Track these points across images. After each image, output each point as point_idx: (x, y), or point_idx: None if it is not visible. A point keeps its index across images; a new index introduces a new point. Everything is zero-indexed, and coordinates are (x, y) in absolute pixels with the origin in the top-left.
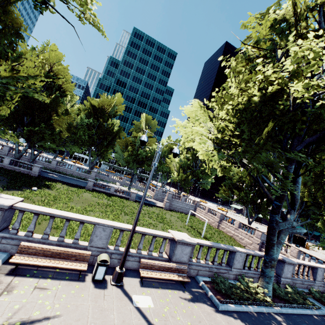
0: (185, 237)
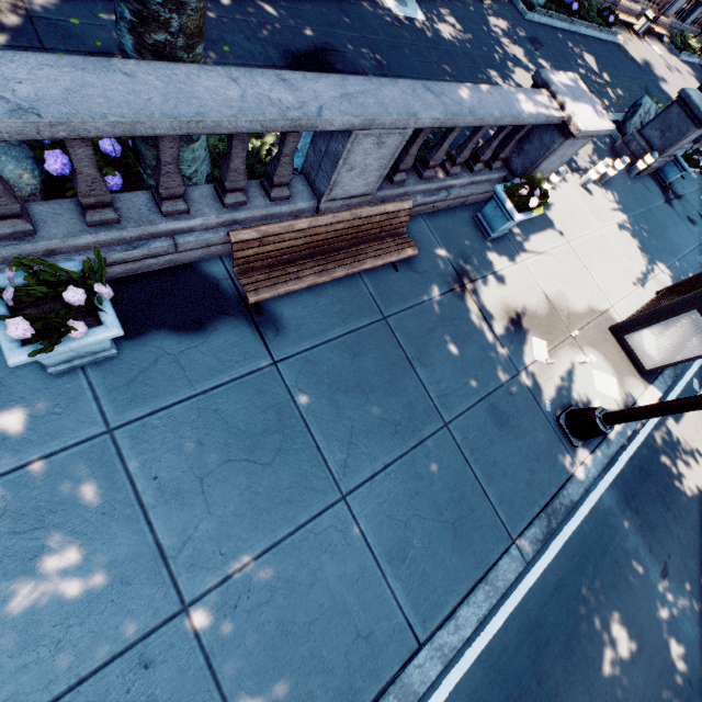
0: None
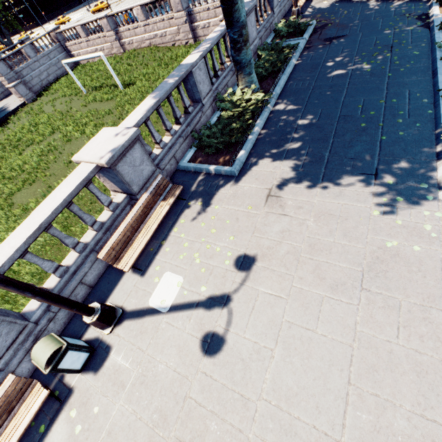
0: (111, 140)
